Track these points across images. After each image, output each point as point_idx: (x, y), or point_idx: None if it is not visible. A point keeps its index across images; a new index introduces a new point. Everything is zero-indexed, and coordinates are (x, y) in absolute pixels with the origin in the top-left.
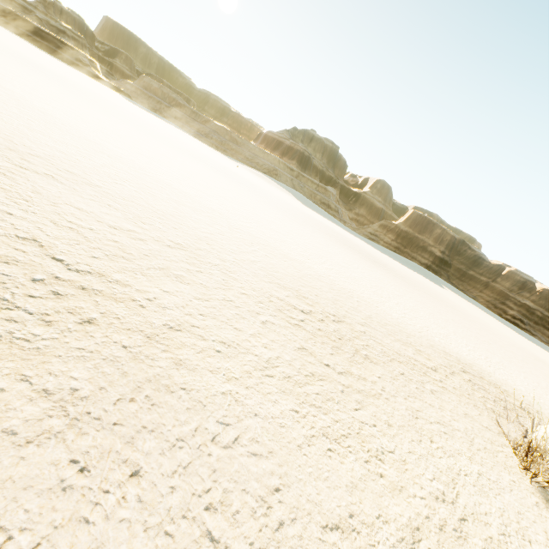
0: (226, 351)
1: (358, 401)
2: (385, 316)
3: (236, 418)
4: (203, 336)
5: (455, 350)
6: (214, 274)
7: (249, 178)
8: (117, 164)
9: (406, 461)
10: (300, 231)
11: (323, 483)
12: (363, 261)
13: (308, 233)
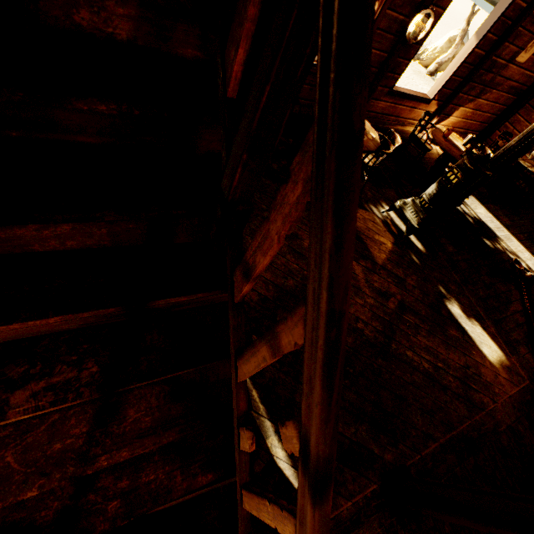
0: None
1: None
2: None
3: None
4: None
5: None
6: None
7: None
8: None
9: None
10: None
11: None
12: None
13: None
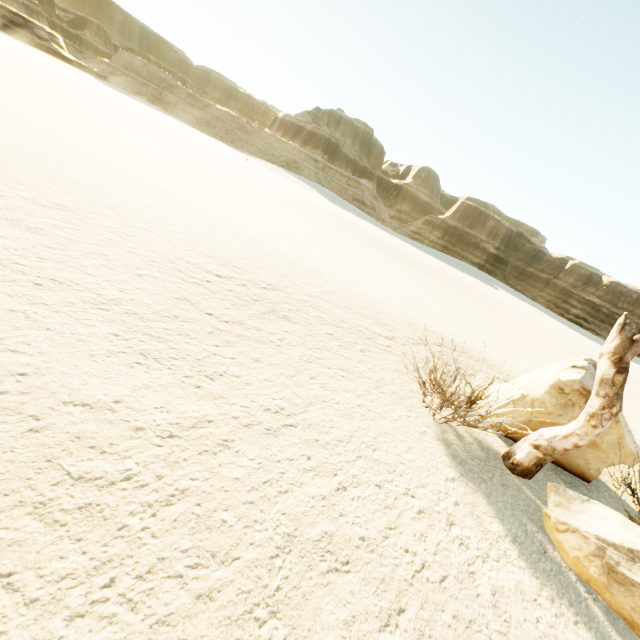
0: (52, 286)
1: (229, 342)
2: (359, 295)
3: (14, 327)
4: (26, 272)
5: (446, 330)
6: (97, 234)
7: (256, 171)
8: (23, 134)
9: (252, 384)
10: (296, 220)
11: (101, 380)
12: (379, 254)
13: (308, 224)
